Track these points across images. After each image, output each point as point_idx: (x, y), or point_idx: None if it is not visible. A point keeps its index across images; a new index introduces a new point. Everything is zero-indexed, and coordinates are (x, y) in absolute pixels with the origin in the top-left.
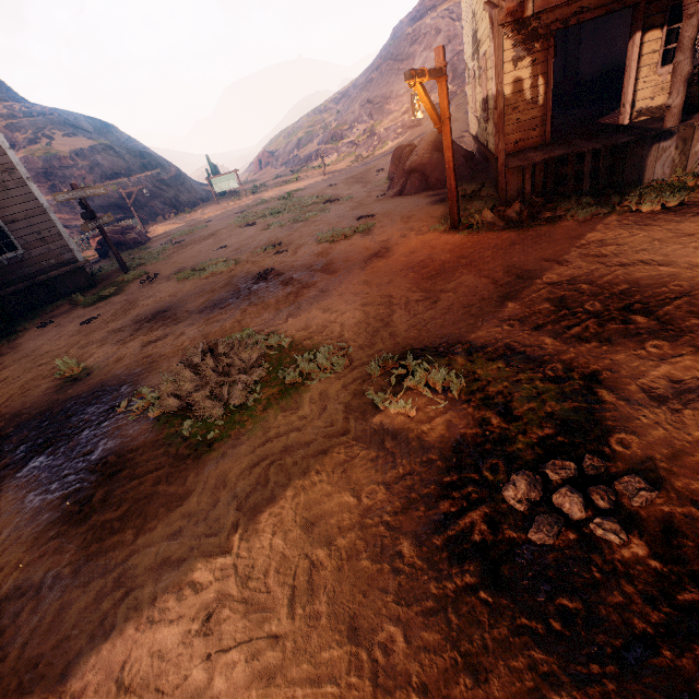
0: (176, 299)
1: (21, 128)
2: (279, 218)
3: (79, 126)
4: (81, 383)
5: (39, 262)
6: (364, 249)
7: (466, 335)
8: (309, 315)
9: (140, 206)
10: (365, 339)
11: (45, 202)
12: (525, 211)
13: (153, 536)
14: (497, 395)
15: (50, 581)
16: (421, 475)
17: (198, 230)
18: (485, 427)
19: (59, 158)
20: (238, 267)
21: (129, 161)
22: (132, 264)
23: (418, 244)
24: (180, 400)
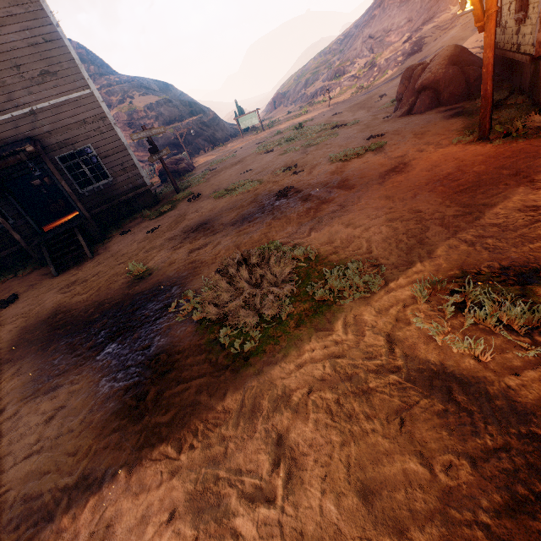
0: (213, 214)
1: (114, 93)
2: (292, 145)
3: (149, 87)
4: (144, 282)
5: (122, 186)
6: (378, 165)
7: (539, 259)
8: (332, 229)
9: (188, 144)
10: (397, 256)
11: (125, 141)
12: None
13: (195, 455)
14: None
15: (109, 480)
16: (524, 457)
17: (228, 159)
18: None
19: (137, 112)
20: (261, 186)
21: (181, 109)
22: (182, 187)
23: (441, 157)
24: (219, 307)
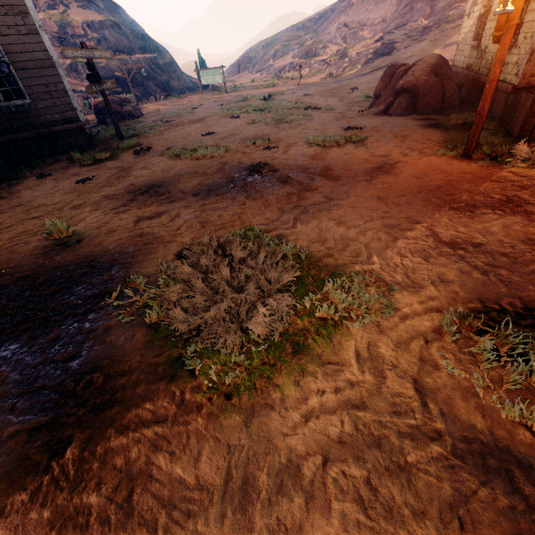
0: (169, 176)
1: None
2: (262, 116)
3: (92, 0)
4: (70, 251)
5: (44, 115)
6: (363, 160)
7: None
8: (322, 224)
9: (136, 84)
10: (405, 273)
11: (54, 55)
12: None
13: None
14: None
15: None
16: None
17: (186, 114)
18: None
19: (72, 26)
20: (229, 154)
21: (132, 41)
22: (127, 134)
23: (427, 166)
24: (186, 311)
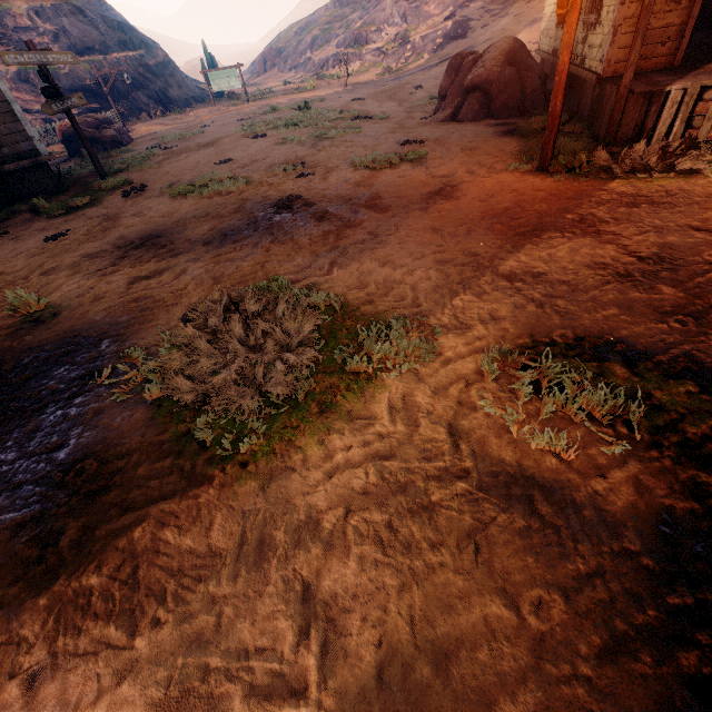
0: (171, 222)
1: None
2: (295, 132)
3: None
4: (44, 328)
5: None
6: (420, 184)
7: (614, 330)
8: (363, 267)
9: (119, 97)
10: (454, 314)
11: None
12: (654, 156)
13: (164, 636)
14: (704, 443)
15: None
16: (619, 582)
17: (193, 136)
18: (705, 501)
19: (13, 15)
20: (251, 188)
21: (105, 33)
22: (111, 169)
23: (496, 185)
24: (192, 380)
